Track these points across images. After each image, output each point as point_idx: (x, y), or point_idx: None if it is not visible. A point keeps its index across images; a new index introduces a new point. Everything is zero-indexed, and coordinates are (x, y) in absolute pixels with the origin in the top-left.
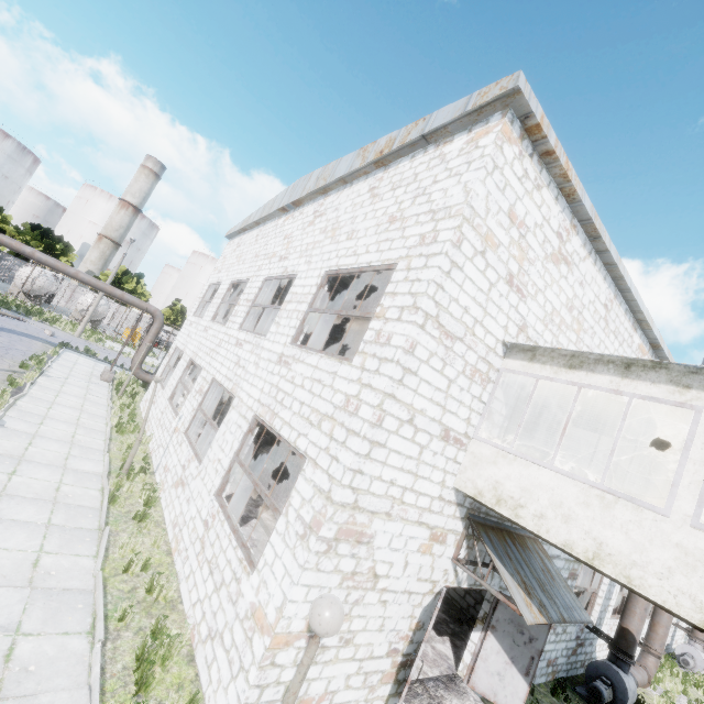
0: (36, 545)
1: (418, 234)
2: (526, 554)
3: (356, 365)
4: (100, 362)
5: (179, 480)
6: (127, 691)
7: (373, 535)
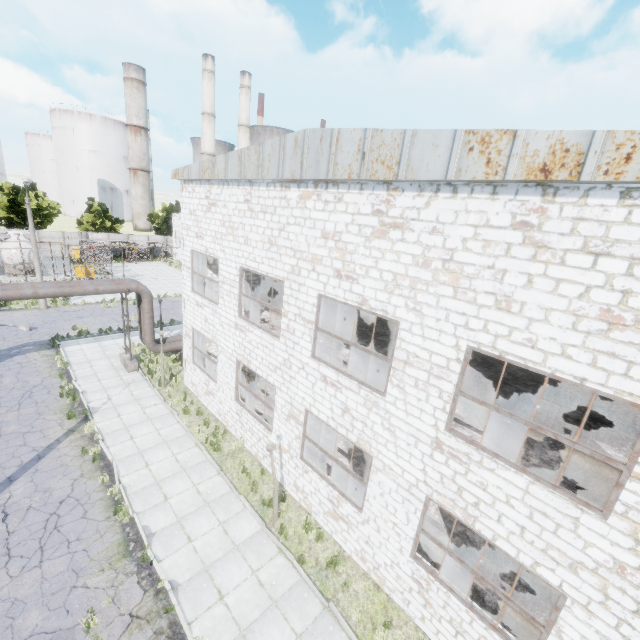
0: None
1: None
2: None
3: (620, 530)
4: (100, 339)
5: (334, 513)
6: None
7: None
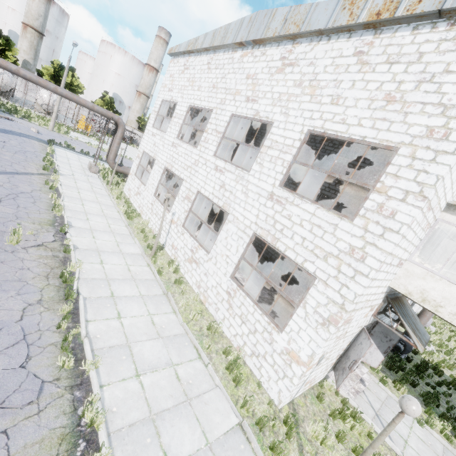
0: (145, 310)
1: (424, 125)
2: (406, 309)
3: (359, 225)
4: (79, 154)
5: (191, 258)
6: (231, 385)
7: (353, 318)
